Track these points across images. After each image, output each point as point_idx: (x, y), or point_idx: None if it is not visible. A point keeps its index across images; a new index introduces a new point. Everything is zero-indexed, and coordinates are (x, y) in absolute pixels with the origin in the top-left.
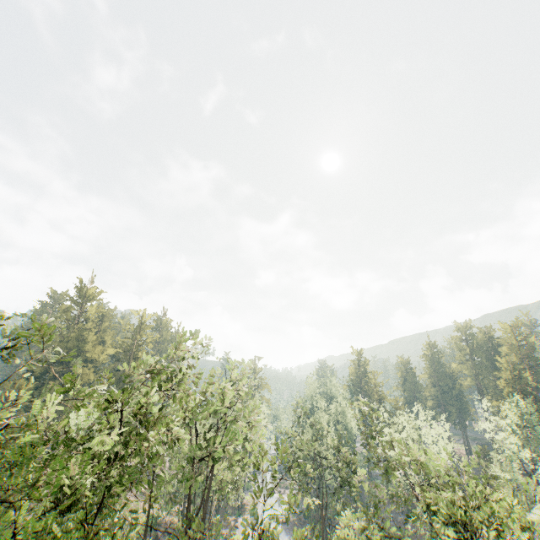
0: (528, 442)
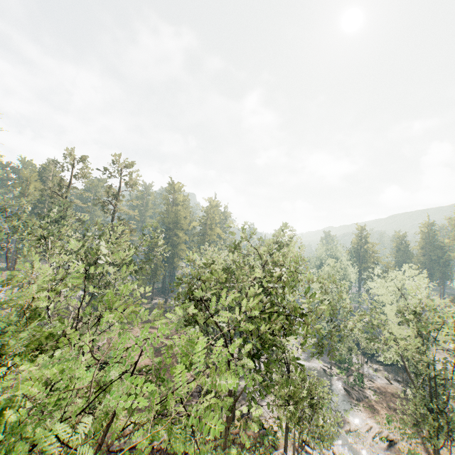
0: None
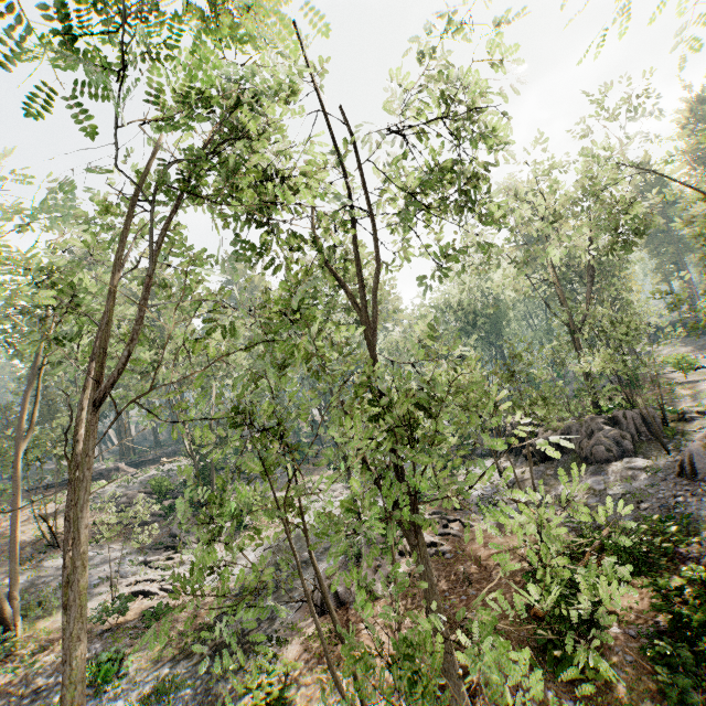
0: None
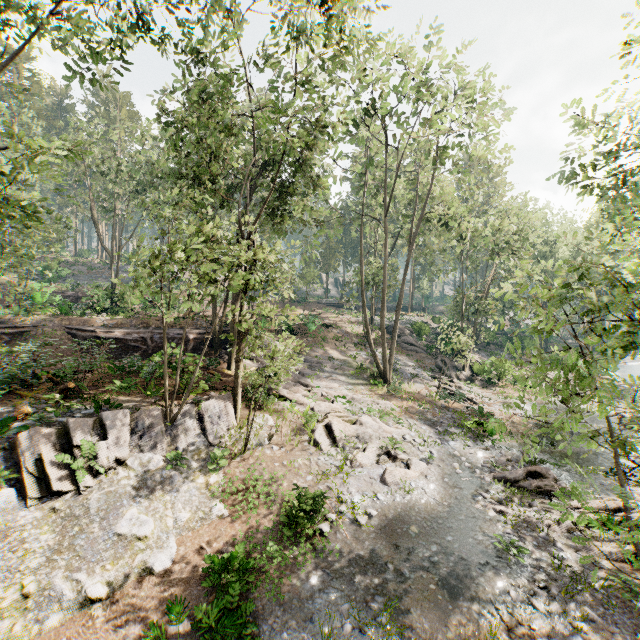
0: None
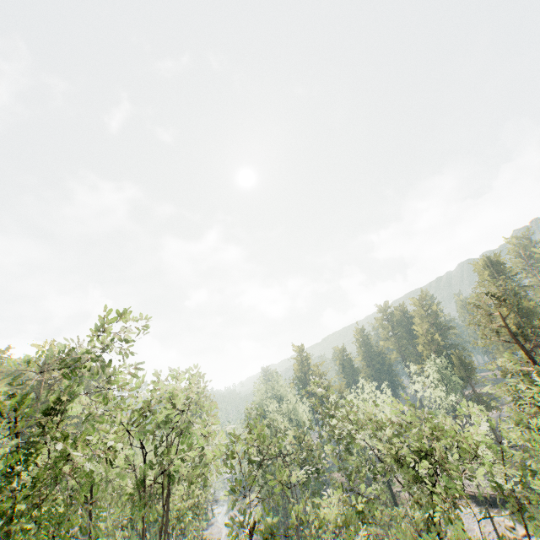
0: (448, 392)
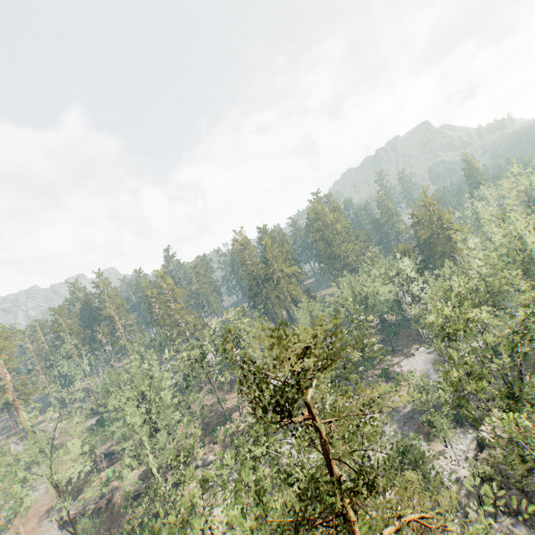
0: None
